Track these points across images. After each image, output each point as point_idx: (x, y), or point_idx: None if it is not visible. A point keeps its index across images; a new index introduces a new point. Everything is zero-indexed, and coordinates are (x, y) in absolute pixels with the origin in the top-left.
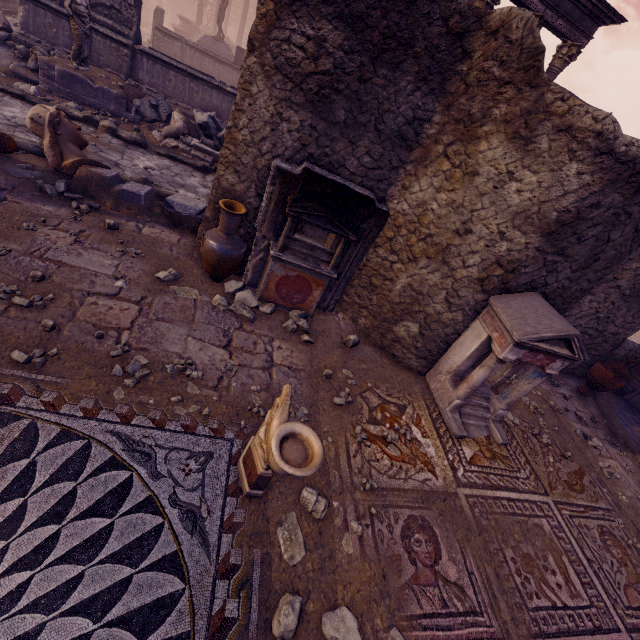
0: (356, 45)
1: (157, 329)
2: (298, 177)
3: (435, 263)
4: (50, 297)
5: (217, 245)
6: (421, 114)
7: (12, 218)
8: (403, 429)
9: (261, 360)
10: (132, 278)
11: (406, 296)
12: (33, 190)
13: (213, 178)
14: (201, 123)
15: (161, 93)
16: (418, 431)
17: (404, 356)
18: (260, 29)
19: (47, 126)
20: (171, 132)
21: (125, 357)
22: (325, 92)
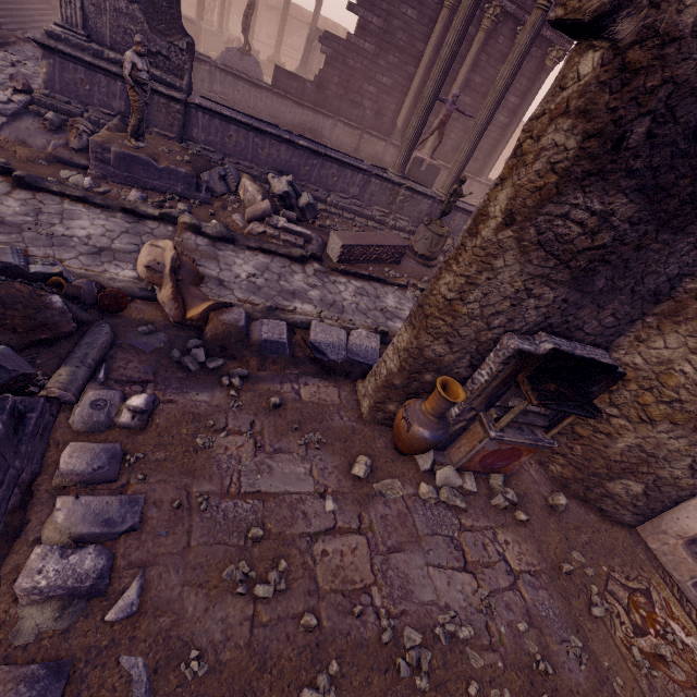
0: (646, 215)
1: (397, 569)
2: (540, 356)
3: (682, 429)
4: (285, 567)
5: (429, 433)
6: (686, 270)
7: (180, 434)
8: (670, 634)
9: (503, 573)
10: (334, 487)
11: (631, 456)
12: (174, 370)
13: (313, 269)
14: (281, 193)
15: (219, 151)
16: (678, 628)
17: (615, 511)
18: (528, 202)
19: (168, 274)
20: (256, 215)
21: (395, 637)
22: (592, 265)
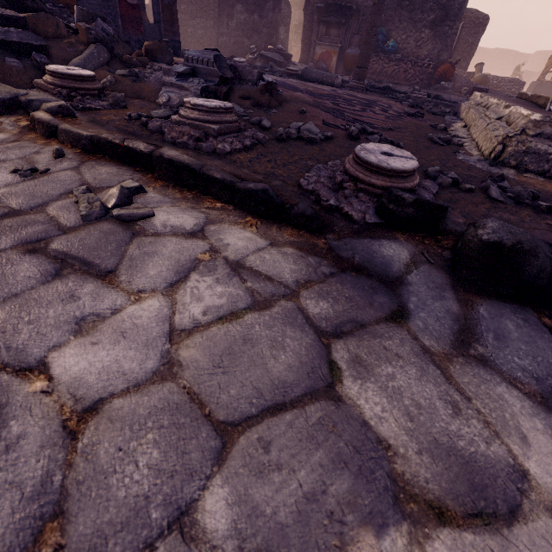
0: None
1: None
2: (298, 25)
3: None
4: None
5: None
6: None
7: None
8: None
9: None
10: None
11: None
12: None
13: None
14: None
15: None
16: None
17: None
18: None
19: None
20: None
21: None
22: (302, 5)
